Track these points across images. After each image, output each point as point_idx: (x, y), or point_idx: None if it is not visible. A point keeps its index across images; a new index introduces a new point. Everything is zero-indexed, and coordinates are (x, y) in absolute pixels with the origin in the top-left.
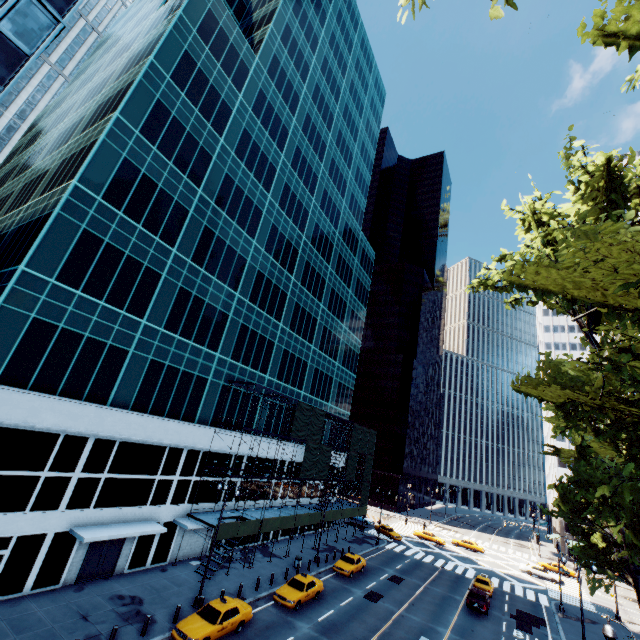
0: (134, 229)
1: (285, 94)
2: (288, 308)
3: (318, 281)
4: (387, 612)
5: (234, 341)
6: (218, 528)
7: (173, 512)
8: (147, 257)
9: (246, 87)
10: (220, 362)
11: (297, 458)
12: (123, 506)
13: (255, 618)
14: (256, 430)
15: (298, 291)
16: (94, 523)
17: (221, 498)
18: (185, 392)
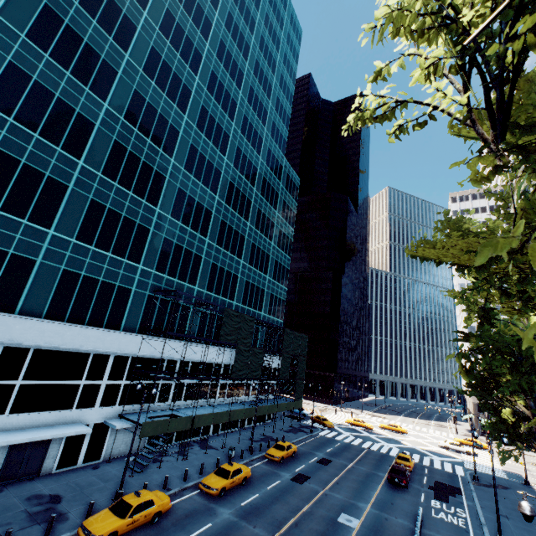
0: (30, 137)
1: (195, 18)
2: (214, 225)
3: (243, 201)
4: (311, 492)
5: (158, 254)
6: (137, 425)
7: (104, 414)
8: (49, 167)
9: (151, 5)
10: (144, 273)
11: (233, 361)
12: (45, 411)
13: (176, 507)
14: (181, 334)
15: (223, 210)
16: (12, 428)
17: (156, 399)
18: (107, 301)
